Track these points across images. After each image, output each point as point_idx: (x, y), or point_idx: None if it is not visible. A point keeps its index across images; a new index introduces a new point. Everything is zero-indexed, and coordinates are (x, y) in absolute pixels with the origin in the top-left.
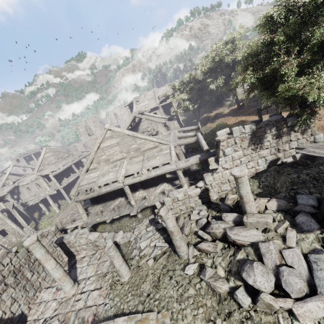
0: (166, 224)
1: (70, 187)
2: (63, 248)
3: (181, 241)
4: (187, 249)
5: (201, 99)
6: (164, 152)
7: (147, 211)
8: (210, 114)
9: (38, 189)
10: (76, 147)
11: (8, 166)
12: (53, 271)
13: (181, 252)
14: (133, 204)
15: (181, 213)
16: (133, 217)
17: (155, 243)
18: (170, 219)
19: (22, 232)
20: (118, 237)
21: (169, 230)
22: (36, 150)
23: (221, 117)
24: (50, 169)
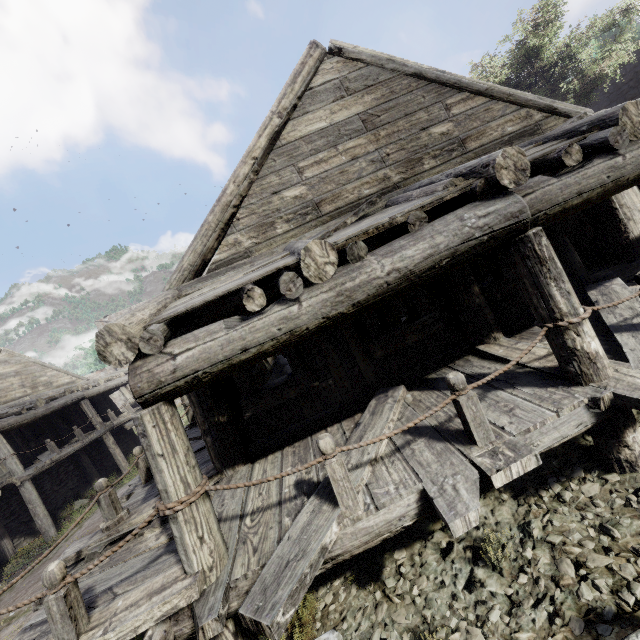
0: None
1: (63, 482)
2: None
3: None
4: None
5: None
6: None
7: None
8: None
9: None
10: None
11: None
12: None
13: None
14: (598, 350)
15: None
16: (559, 485)
17: None
18: None
19: None
20: None
21: None
22: None
23: None
24: None
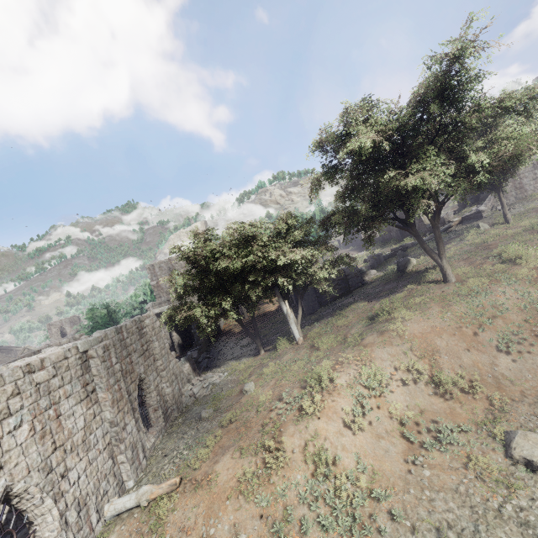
0: None
1: None
2: None
3: None
4: None
5: None
6: None
7: None
8: None
9: None
10: None
11: None
12: None
13: None
14: None
15: None
16: None
17: None
18: None
19: None
20: None
21: None
22: None
23: None
24: None
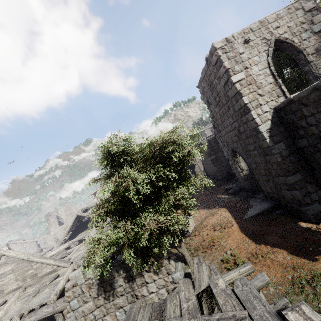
0: None
1: None
2: None
3: None
4: None
5: None
6: (57, 280)
7: None
8: None
9: None
10: (45, 239)
11: None
12: None
13: None
14: None
15: None
16: None
17: None
18: None
19: None
20: None
21: None
22: None
23: None
24: None
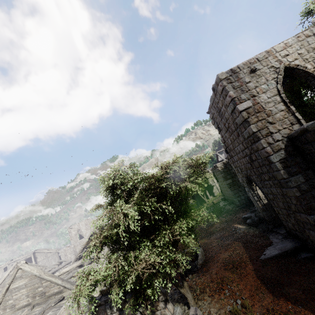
0: None
1: None
2: None
3: None
4: None
5: None
6: (61, 303)
7: None
8: None
9: None
10: (66, 251)
11: None
12: None
13: None
14: None
15: None
16: None
17: None
18: None
19: None
20: None
21: None
22: (27, 255)
23: None
24: None
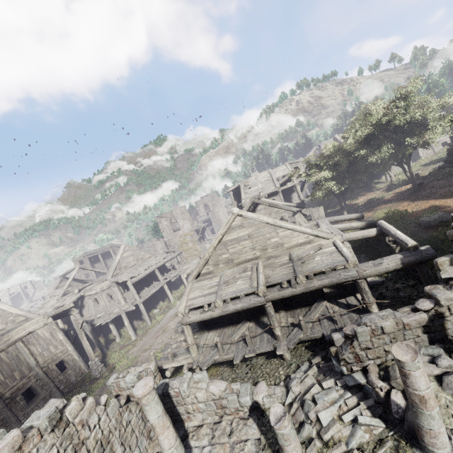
0: (412, 379)
1: (149, 301)
2: (166, 404)
3: (441, 421)
4: (448, 440)
5: (351, 178)
6: (326, 250)
7: (299, 349)
8: (354, 201)
9: (109, 301)
10: (155, 246)
11: (73, 268)
12: (171, 452)
13: (439, 446)
14: (279, 334)
15: (387, 358)
16: (273, 359)
17: (353, 416)
18: (421, 370)
19: (84, 367)
20: (260, 394)
21: (416, 393)
22: (105, 248)
23: (383, 204)
24: (128, 274)
